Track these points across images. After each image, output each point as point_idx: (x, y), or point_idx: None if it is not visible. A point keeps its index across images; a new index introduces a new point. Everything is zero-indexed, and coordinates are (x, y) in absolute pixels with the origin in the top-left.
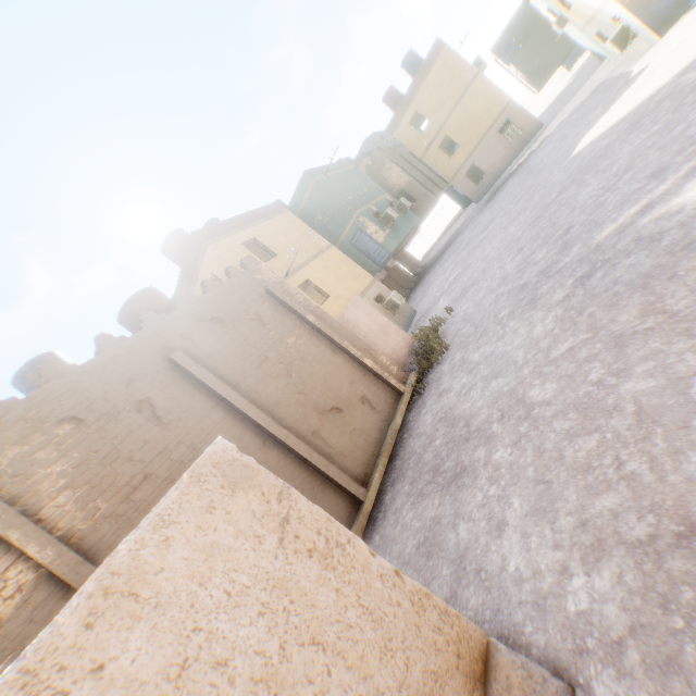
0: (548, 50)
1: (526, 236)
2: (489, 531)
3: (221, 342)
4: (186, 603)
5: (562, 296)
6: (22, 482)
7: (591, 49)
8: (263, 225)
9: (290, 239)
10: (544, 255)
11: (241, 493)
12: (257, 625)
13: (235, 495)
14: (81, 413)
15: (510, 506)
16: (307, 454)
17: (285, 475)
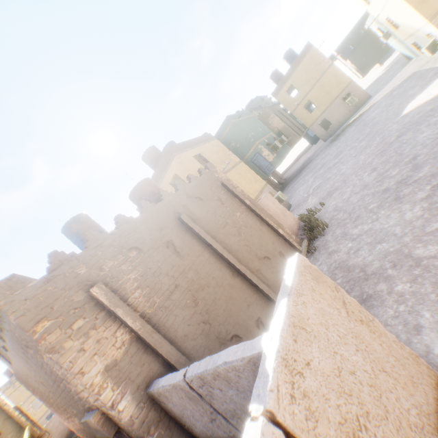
0: (371, 52)
1: (377, 161)
2: (407, 331)
3: (202, 211)
4: (325, 338)
5: (423, 195)
6: (115, 281)
7: (403, 53)
8: (204, 146)
9: (219, 156)
10: (397, 172)
11: (321, 284)
12: (357, 356)
13: (319, 285)
14: (139, 245)
15: (421, 316)
16: (257, 282)
17: (246, 294)
